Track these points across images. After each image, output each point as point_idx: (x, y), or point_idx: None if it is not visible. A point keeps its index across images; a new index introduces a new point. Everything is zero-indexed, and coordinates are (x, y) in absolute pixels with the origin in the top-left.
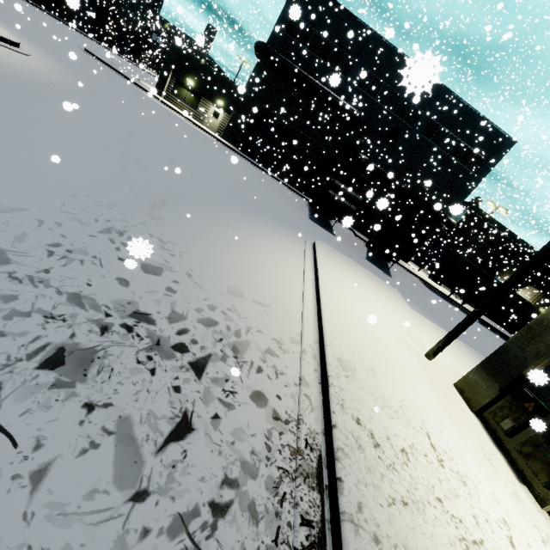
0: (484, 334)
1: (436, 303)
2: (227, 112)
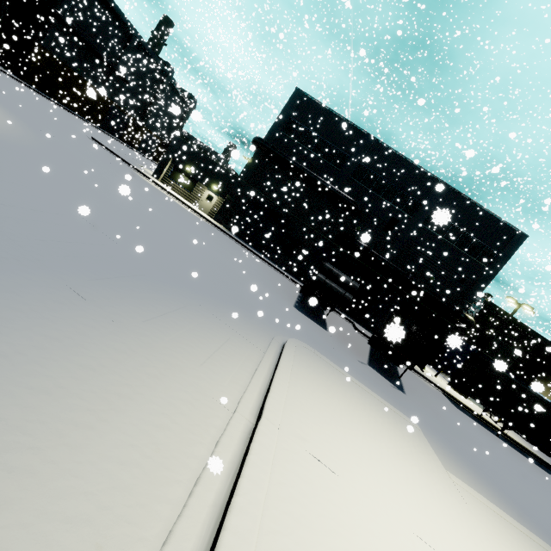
0: (548, 487)
1: (471, 433)
2: (221, 196)
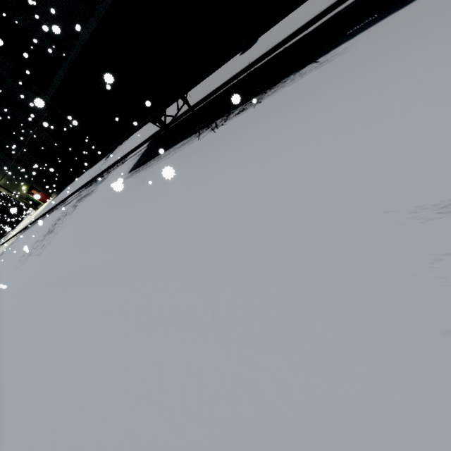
0: None
1: None
2: None
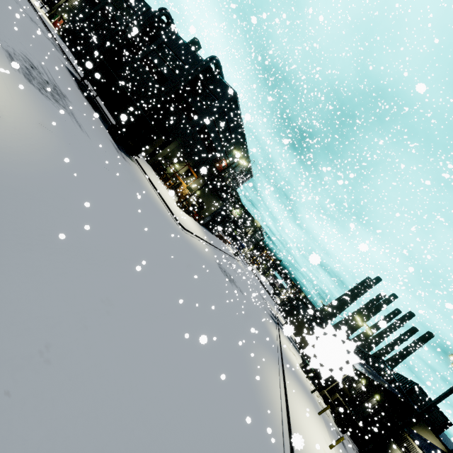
0: None
1: None
2: None
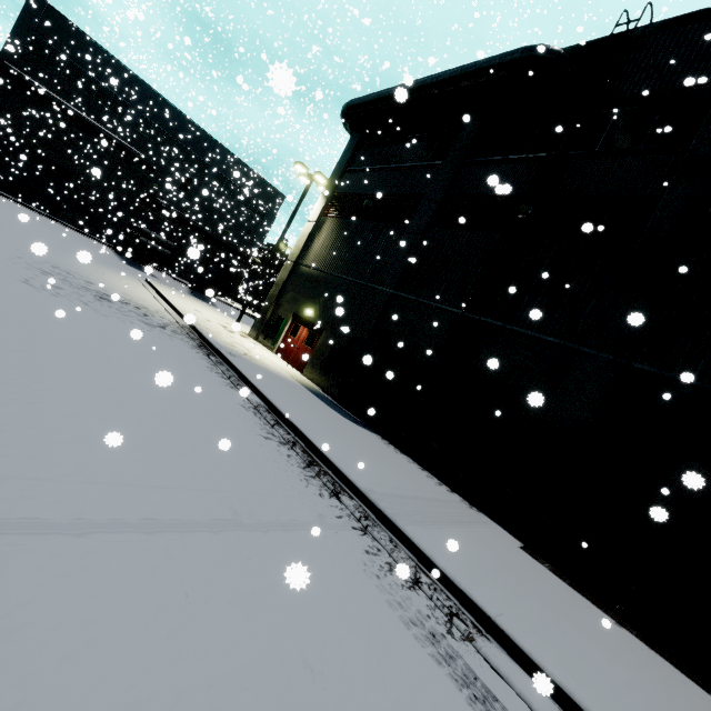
0: None
1: None
2: None
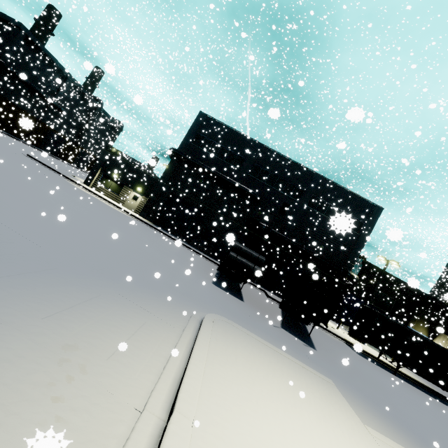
0: (444, 416)
1: (375, 377)
2: (145, 195)
